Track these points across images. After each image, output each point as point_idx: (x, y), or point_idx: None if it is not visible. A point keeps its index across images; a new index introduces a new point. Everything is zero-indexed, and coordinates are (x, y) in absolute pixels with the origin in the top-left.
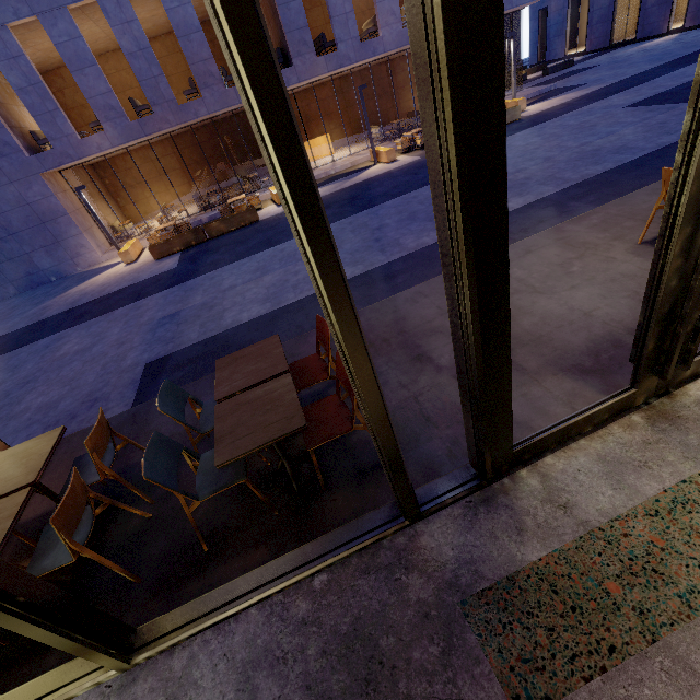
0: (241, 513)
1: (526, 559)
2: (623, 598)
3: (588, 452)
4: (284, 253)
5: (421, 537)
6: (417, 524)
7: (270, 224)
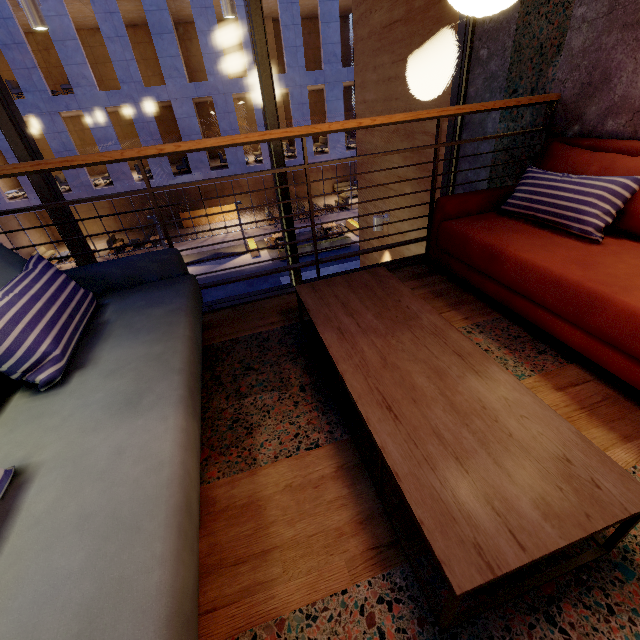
0: None
1: None
2: None
3: None
4: None
5: None
6: None
7: None
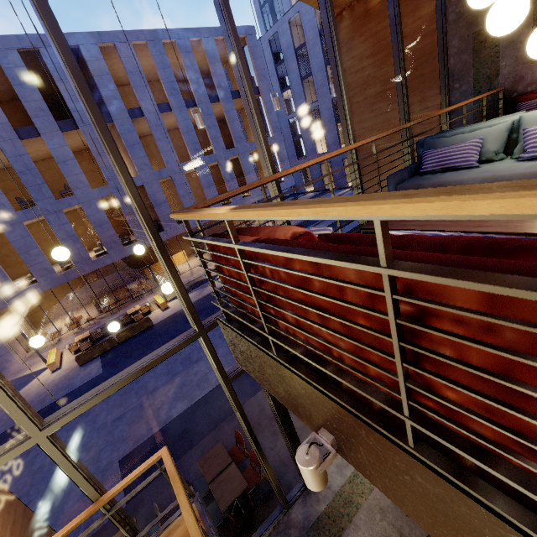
0: (224, 531)
1: (321, 510)
2: (344, 512)
3: (333, 464)
4: (182, 356)
5: (291, 514)
6: (289, 510)
7: (163, 329)
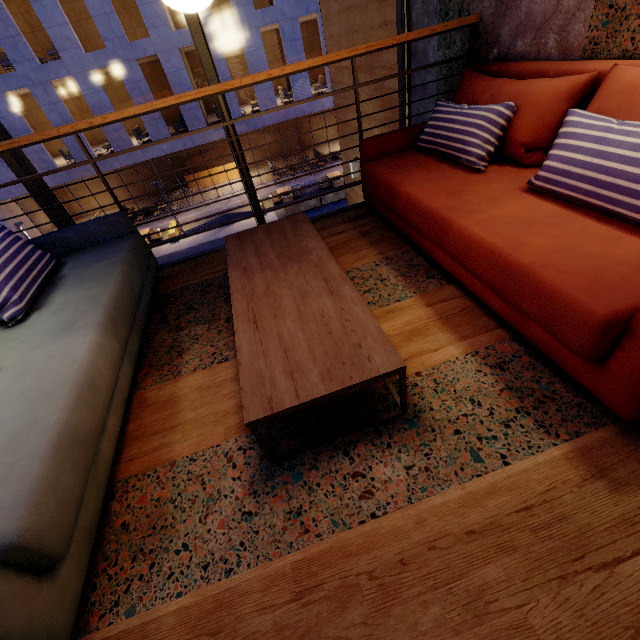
0: None
1: None
2: None
3: None
4: None
5: None
6: None
7: None
